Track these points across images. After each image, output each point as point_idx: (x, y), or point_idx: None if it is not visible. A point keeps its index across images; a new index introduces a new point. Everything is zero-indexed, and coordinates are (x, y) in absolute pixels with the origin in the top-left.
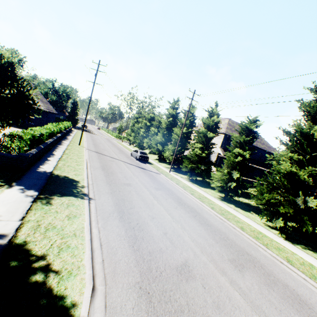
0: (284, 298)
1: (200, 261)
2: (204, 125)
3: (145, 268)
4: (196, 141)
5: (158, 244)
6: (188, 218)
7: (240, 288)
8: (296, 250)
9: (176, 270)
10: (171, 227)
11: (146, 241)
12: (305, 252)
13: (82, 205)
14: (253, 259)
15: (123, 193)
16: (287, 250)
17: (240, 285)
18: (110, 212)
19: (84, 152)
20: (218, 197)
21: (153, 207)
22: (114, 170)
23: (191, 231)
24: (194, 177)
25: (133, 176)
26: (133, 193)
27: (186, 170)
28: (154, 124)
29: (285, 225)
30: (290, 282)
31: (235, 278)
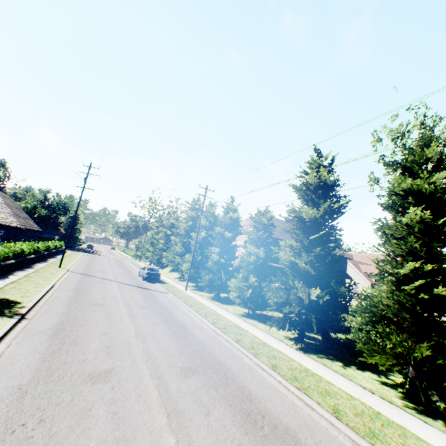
0: (223, 396)
1: (134, 368)
2: (222, 224)
3: (45, 374)
4: (216, 245)
5: (86, 356)
6: (163, 333)
7: (167, 388)
8: (302, 358)
9: (88, 375)
10: (124, 341)
11: (71, 353)
12: (315, 359)
13: (4, 323)
14: (222, 366)
15: (84, 312)
16: (285, 358)
17: (171, 386)
18: (44, 329)
19: (62, 274)
20: (240, 313)
21: (117, 324)
22: (92, 291)
23: (154, 344)
24: (214, 292)
25: (119, 296)
26: (99, 312)
27: (205, 284)
28: (175, 232)
29: (301, 331)
30: (253, 384)
31: (170, 381)
